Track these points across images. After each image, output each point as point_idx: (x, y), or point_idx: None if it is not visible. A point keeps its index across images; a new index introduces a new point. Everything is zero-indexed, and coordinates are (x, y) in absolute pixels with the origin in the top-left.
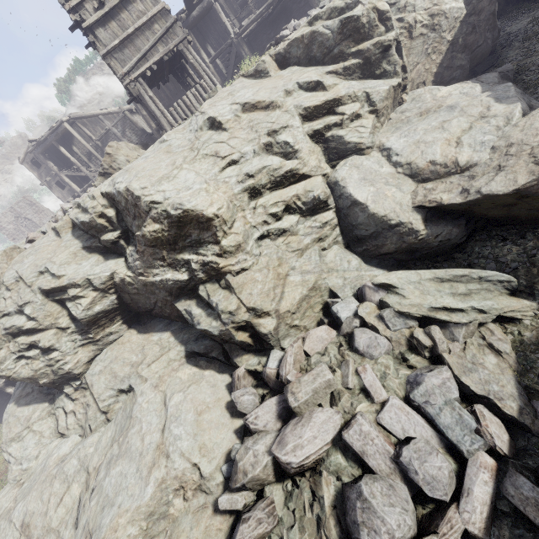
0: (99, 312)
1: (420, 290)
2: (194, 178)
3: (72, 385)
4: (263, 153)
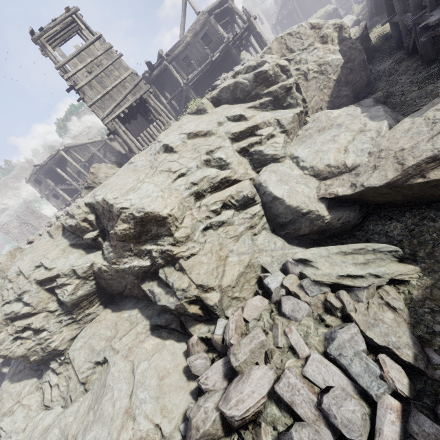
0: (81, 296)
1: (329, 262)
2: (153, 188)
3: (57, 360)
4: (204, 167)
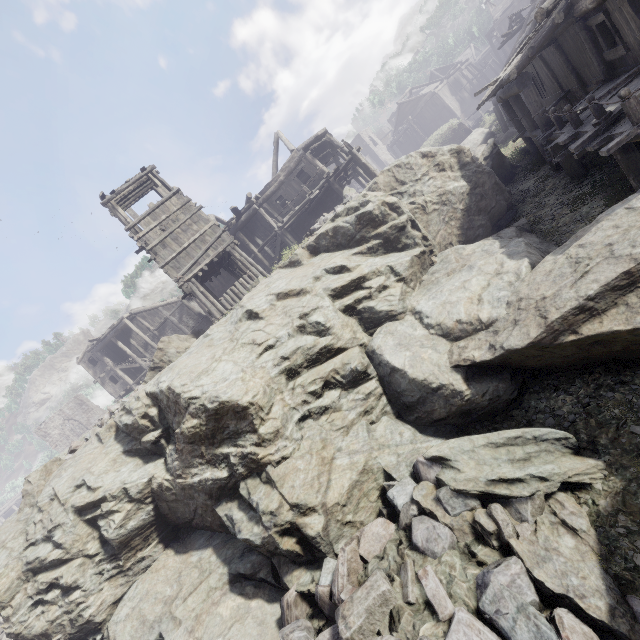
0: (133, 529)
1: (475, 459)
2: (232, 368)
3: None
4: (297, 334)
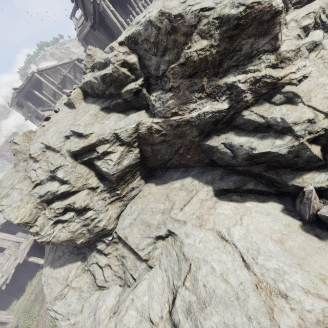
0: (126, 167)
1: None
2: None
3: (103, 241)
4: None
